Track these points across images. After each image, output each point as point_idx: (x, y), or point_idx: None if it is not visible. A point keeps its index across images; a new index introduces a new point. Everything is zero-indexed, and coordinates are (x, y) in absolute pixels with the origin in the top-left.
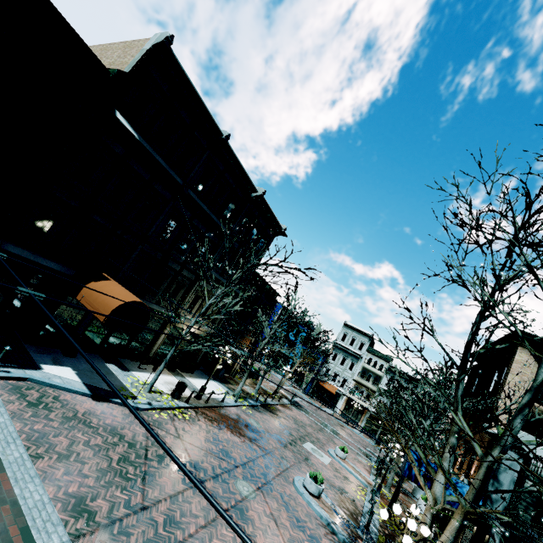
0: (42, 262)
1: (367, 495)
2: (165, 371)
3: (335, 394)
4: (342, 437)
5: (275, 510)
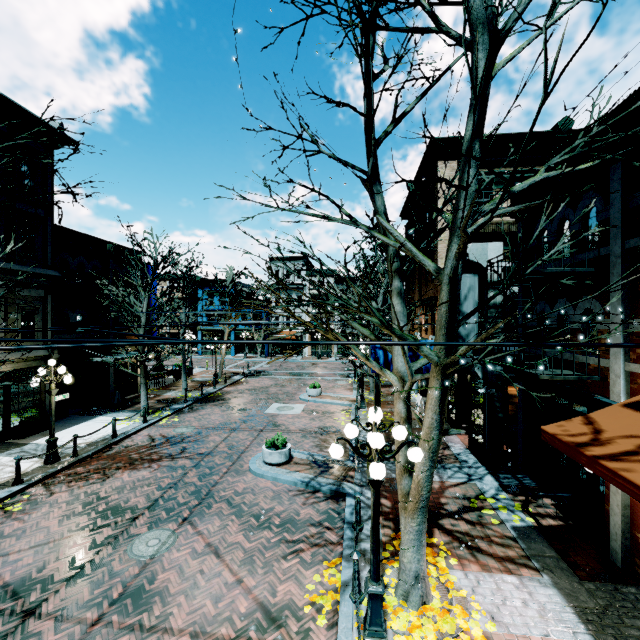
0: None
1: (353, 414)
2: None
3: (297, 339)
4: (316, 374)
5: (216, 533)
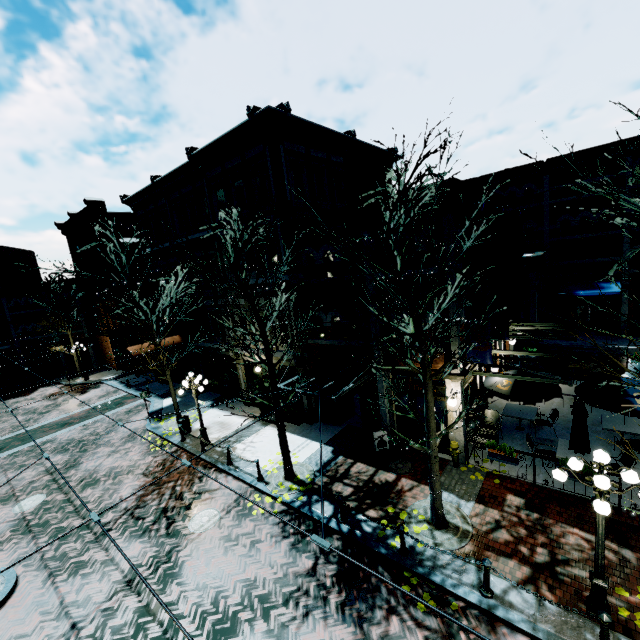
0: None
1: None
2: (256, 414)
3: None
4: None
5: None
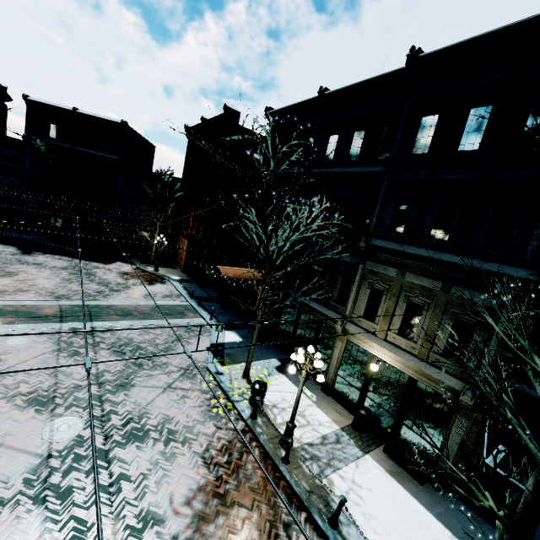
0: None
1: None
2: (341, 417)
3: None
4: None
5: None
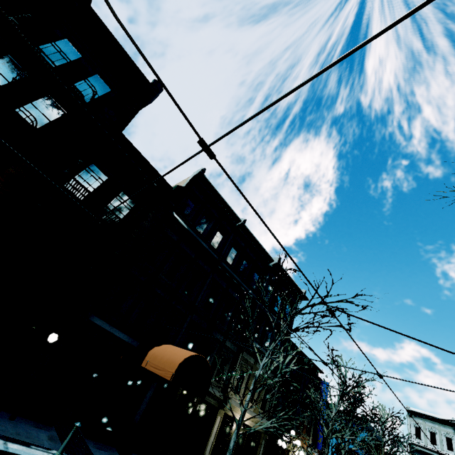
0: (115, 333)
1: None
2: None
3: None
4: None
5: None
